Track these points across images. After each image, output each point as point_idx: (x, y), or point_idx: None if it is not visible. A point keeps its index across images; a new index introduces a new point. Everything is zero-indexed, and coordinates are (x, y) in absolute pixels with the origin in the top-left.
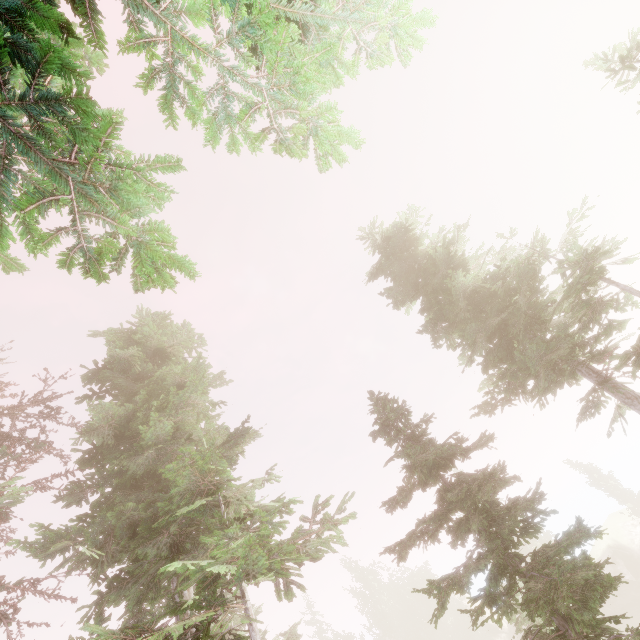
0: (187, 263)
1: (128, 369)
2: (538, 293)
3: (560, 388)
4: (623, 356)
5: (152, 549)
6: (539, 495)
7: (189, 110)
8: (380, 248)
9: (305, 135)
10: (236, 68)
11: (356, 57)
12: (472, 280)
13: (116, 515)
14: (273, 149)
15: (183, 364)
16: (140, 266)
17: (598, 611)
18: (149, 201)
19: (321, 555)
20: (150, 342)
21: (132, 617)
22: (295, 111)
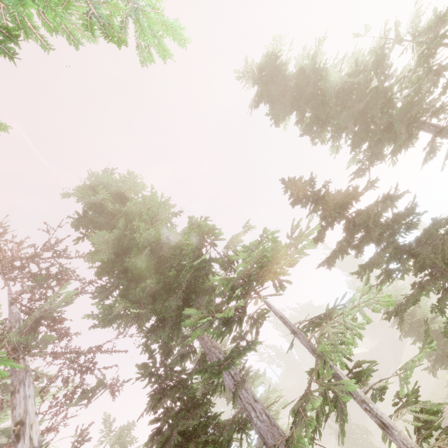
0: (178, 27)
1: (103, 211)
2: (389, 77)
3: (406, 148)
4: None
5: (173, 302)
6: (415, 205)
7: None
8: (257, 80)
9: None
10: None
11: None
12: (338, 80)
13: (141, 290)
14: None
15: (142, 196)
16: (142, 34)
17: None
18: None
19: (298, 260)
20: (110, 189)
21: (164, 351)
22: None
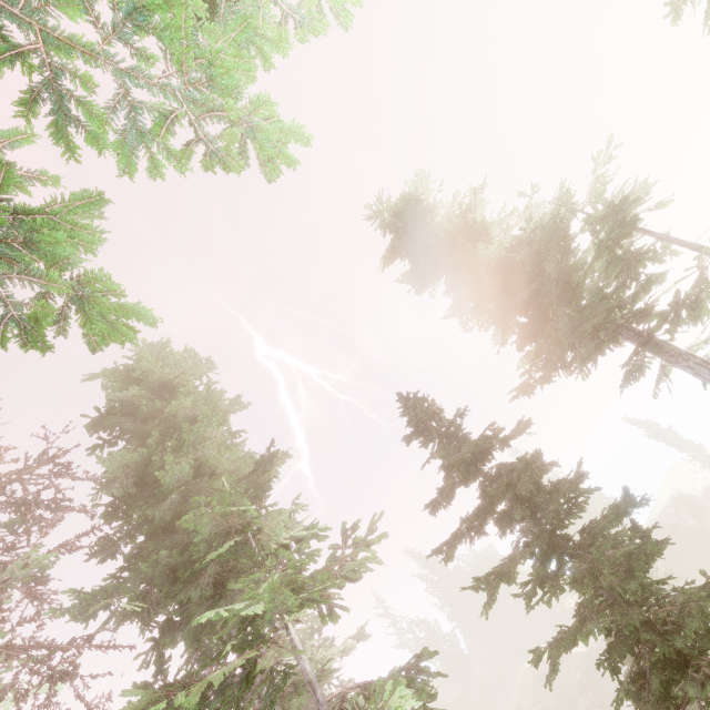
0: (143, 310)
1: (134, 411)
2: (569, 255)
3: (602, 355)
4: (660, 316)
5: (195, 592)
6: (581, 475)
7: (90, 135)
8: (391, 227)
9: (241, 140)
10: (136, 69)
11: (282, 29)
12: (495, 251)
13: (151, 565)
14: (203, 166)
15: (192, 396)
16: (88, 324)
17: (645, 577)
18: (78, 248)
19: (360, 576)
20: (152, 377)
21: (195, 652)
22: (221, 113)
